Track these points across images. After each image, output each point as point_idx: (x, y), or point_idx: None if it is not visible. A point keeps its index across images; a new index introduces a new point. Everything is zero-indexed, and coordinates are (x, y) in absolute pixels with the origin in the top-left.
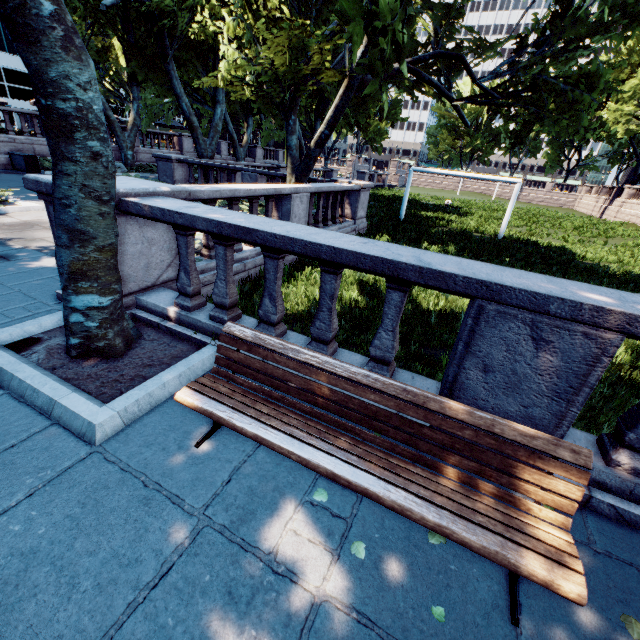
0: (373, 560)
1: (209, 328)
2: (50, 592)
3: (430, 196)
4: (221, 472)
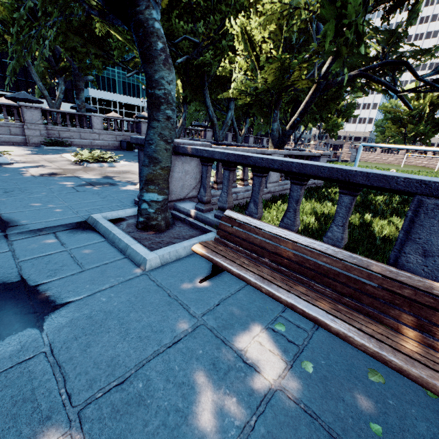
0: (319, 376)
1: (213, 222)
2: (116, 333)
3: (376, 167)
4: (213, 299)
